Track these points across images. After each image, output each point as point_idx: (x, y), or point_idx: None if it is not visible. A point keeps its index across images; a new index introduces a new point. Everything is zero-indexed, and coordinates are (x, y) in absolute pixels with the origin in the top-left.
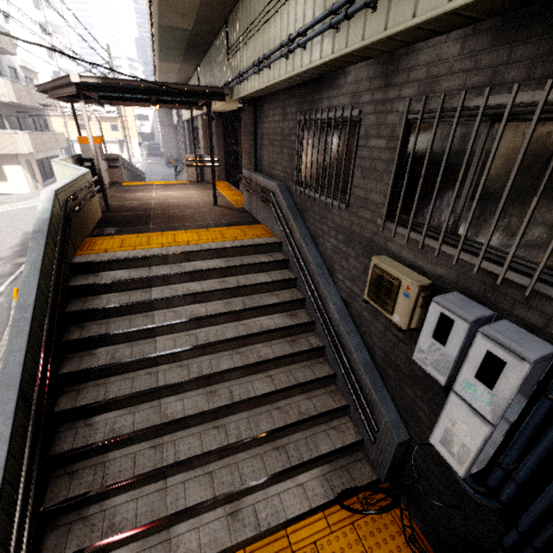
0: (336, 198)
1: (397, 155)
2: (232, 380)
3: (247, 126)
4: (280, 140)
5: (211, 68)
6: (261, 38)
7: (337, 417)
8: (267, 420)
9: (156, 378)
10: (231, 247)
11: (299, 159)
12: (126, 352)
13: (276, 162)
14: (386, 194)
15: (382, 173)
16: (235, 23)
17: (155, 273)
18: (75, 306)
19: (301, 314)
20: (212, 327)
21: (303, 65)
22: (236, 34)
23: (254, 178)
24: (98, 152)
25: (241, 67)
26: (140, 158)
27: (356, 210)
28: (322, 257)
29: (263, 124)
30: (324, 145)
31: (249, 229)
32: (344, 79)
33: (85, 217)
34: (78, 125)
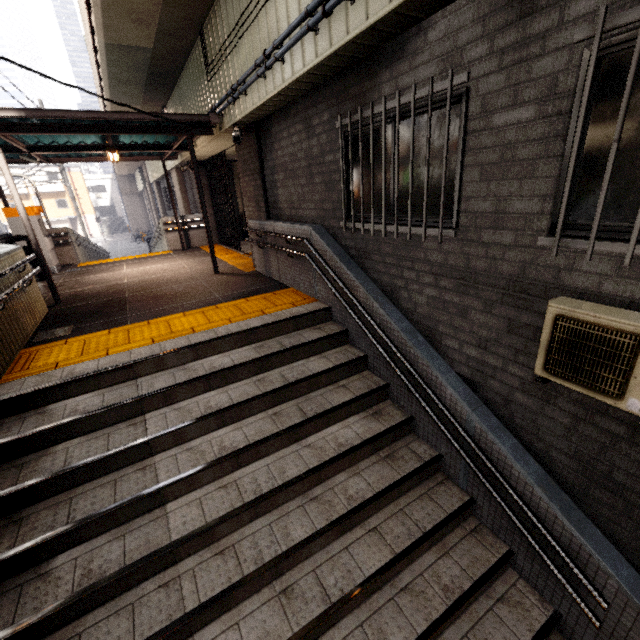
0: (429, 224)
1: (583, 115)
2: (313, 554)
3: (248, 162)
4: (306, 166)
5: (184, 102)
6: (262, 25)
7: (497, 576)
8: (396, 621)
9: (180, 594)
10: (261, 326)
11: (345, 184)
12: (113, 553)
13: (302, 199)
14: (548, 195)
15: (532, 161)
16: (215, 27)
17: (148, 388)
18: (2, 480)
19: (388, 408)
20: (259, 463)
21: (352, 28)
22: (218, 41)
23: (269, 227)
24: (37, 226)
25: (232, 81)
26: (100, 237)
27: (476, 234)
28: (410, 319)
29: (274, 153)
30: (397, 148)
31: (276, 296)
32: (422, 39)
33: (17, 316)
34: (2, 194)
